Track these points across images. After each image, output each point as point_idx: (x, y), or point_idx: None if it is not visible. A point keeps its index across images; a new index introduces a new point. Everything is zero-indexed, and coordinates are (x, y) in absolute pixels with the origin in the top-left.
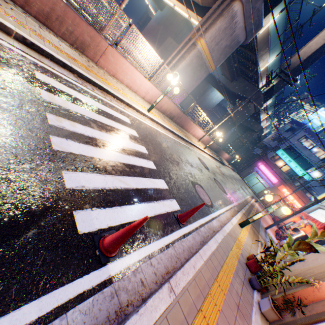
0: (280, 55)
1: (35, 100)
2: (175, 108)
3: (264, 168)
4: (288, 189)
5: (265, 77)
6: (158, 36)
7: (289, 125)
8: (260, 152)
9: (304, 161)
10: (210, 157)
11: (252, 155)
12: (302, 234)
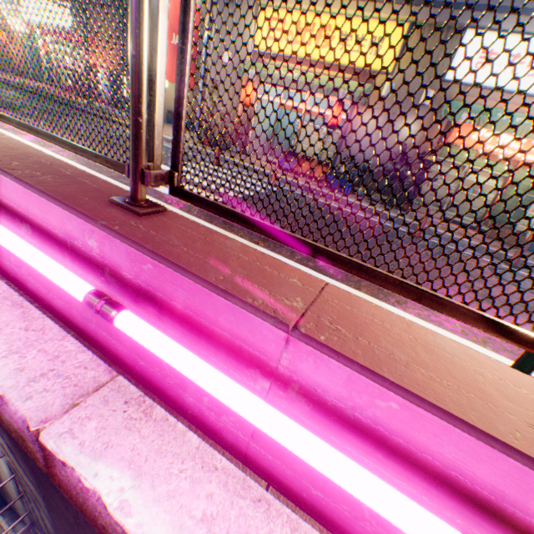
0: None
1: (234, 201)
2: None
3: None
4: None
5: None
6: None
7: None
8: None
9: None
10: None
11: None
12: (110, 74)
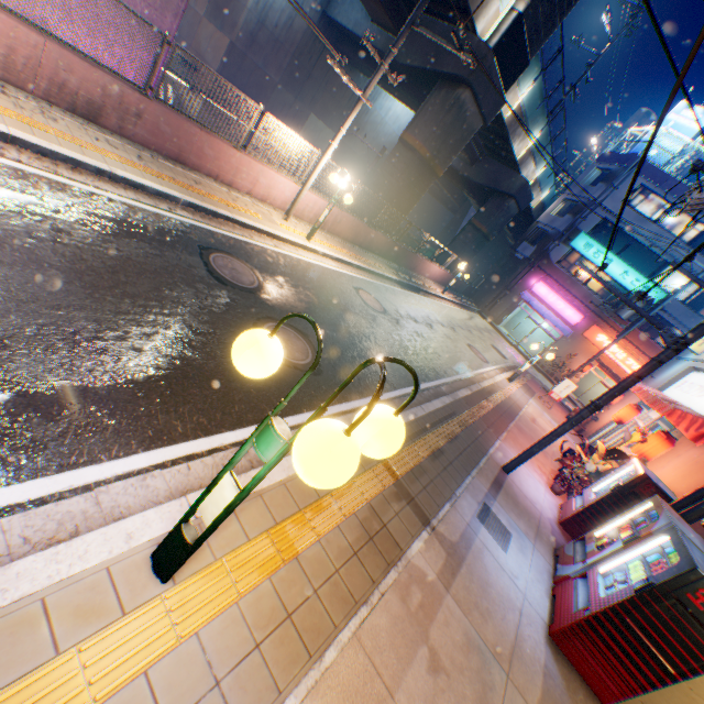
0: None
1: None
2: (64, 56)
3: (547, 290)
4: (611, 334)
5: None
6: None
7: (598, 166)
8: (531, 252)
9: (647, 255)
10: (344, 267)
11: (514, 262)
12: (633, 476)
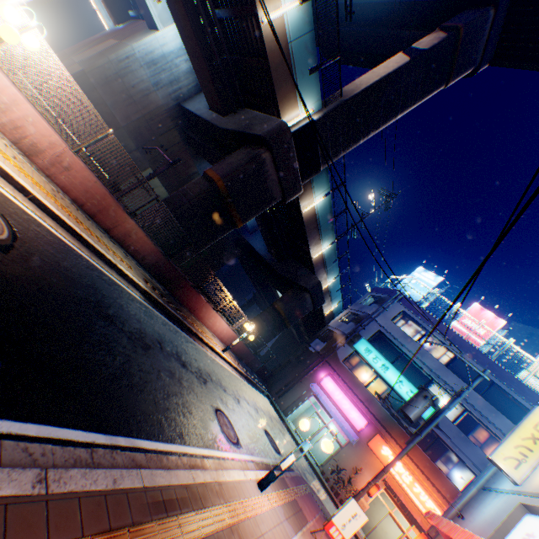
0: (311, 9)
1: None
2: None
3: (334, 385)
4: (396, 448)
5: (289, 80)
6: (94, 44)
7: (372, 294)
8: (322, 346)
9: (416, 369)
10: (1, 181)
11: (308, 354)
12: None
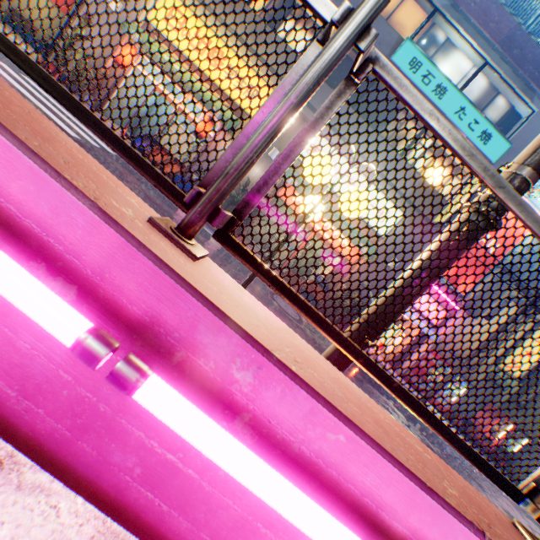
0: None
1: None
2: None
3: None
4: None
5: None
6: None
7: None
8: None
9: None
10: None
11: None
12: None
